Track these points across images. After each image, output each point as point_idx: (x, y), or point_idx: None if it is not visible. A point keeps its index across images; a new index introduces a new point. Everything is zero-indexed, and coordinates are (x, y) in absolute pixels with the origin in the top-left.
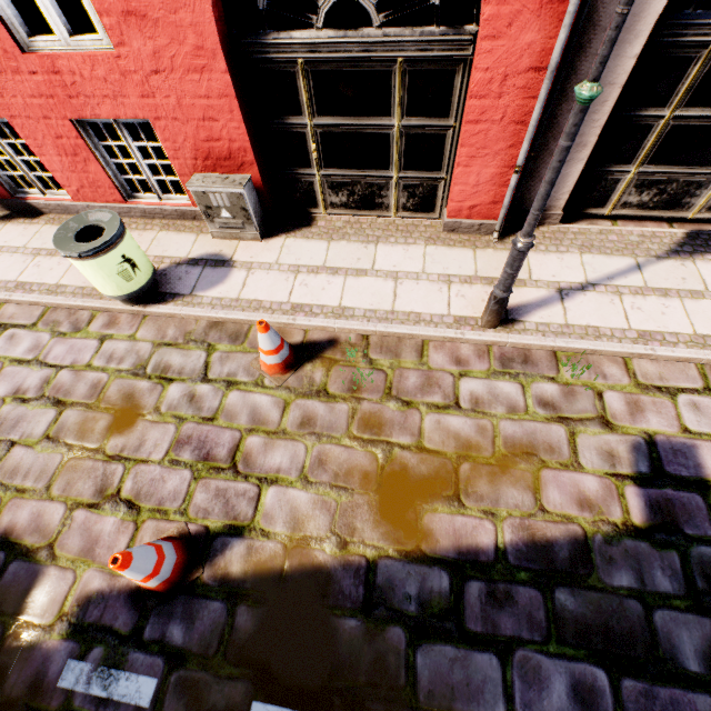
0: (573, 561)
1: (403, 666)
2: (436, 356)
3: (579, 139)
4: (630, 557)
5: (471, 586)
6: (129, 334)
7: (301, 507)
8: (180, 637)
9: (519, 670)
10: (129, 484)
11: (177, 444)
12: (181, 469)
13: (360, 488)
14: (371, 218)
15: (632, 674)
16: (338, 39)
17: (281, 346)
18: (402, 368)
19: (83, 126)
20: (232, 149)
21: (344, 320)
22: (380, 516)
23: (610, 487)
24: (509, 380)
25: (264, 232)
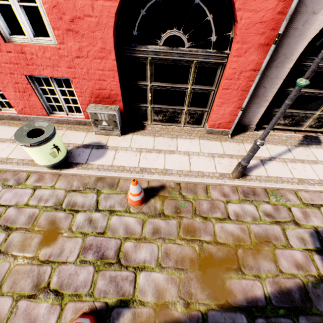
0: (302, 299)
1: None
2: (213, 192)
3: (265, 98)
4: None
5: (258, 321)
6: (51, 185)
7: (160, 283)
8: None
9: None
10: (55, 279)
11: (83, 250)
12: (87, 266)
13: (190, 268)
14: (172, 126)
15: None
16: (169, 51)
17: (141, 191)
18: (199, 199)
19: (31, 78)
20: (111, 94)
21: (168, 176)
22: (203, 284)
23: (307, 256)
24: (249, 203)
25: (122, 132)
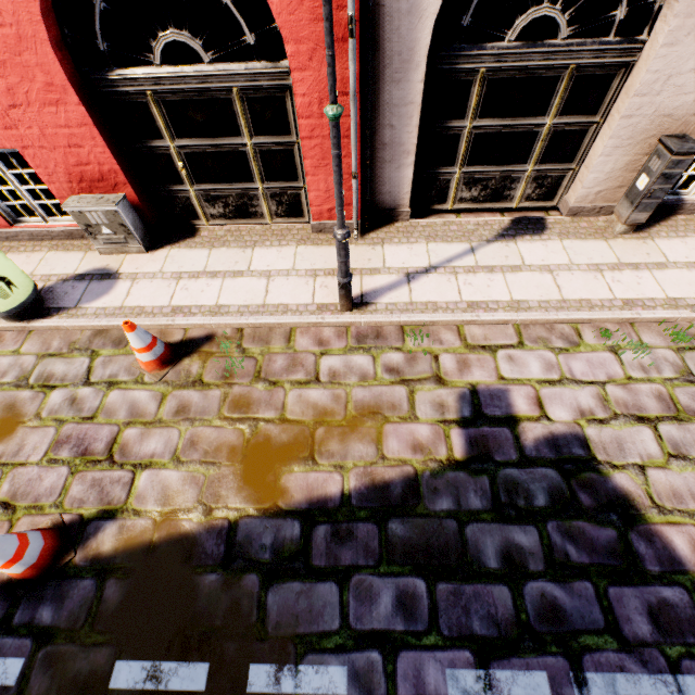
0: (405, 496)
1: (256, 605)
2: (301, 340)
3: (402, 148)
4: (451, 485)
5: (319, 529)
6: (13, 350)
7: (172, 484)
8: (49, 617)
9: (354, 592)
10: (6, 487)
11: (56, 445)
12: (59, 466)
13: (227, 461)
14: (250, 226)
15: (445, 579)
16: (176, 73)
17: (153, 343)
18: (271, 353)
19: None
20: (103, 171)
21: (220, 316)
22: (243, 482)
23: (439, 431)
24: (363, 354)
25: (150, 245)
